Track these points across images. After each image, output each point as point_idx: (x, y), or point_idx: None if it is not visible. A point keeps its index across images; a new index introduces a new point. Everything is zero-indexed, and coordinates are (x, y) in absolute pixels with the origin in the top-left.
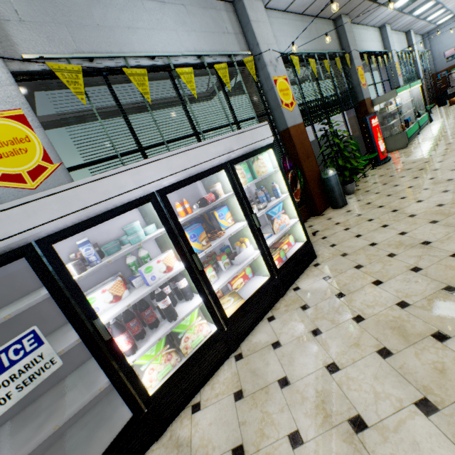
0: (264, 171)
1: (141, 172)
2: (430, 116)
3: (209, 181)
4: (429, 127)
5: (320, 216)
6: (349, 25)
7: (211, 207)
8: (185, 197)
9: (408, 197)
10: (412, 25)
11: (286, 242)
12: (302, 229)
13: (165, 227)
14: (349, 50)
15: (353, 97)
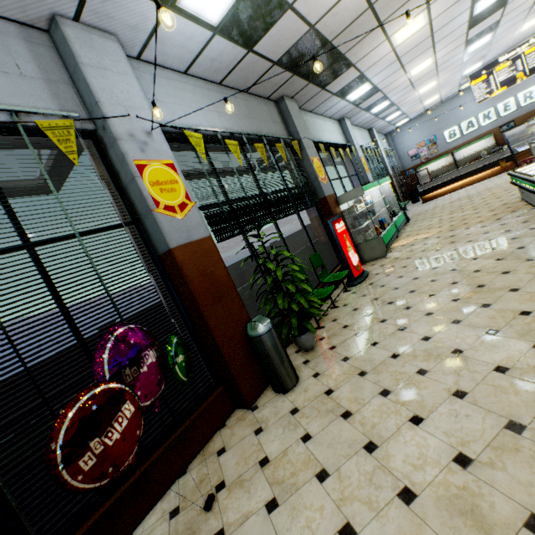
0: None
1: None
2: (406, 215)
3: None
4: (408, 228)
5: (249, 412)
6: (296, 110)
7: None
8: None
9: (394, 392)
10: (373, 124)
11: None
12: None
13: None
14: (299, 137)
15: (310, 193)
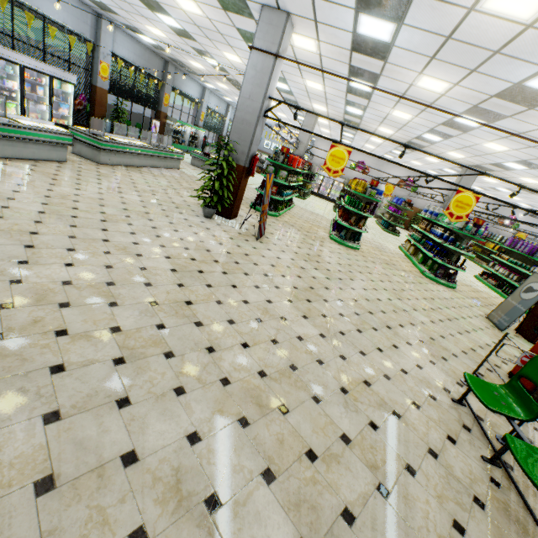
0: (67, 90)
1: (22, 57)
2: None
3: (41, 75)
4: None
5: None
6: (173, 71)
7: (36, 84)
8: (27, 72)
9: None
10: (230, 104)
11: (64, 121)
12: (72, 121)
13: (20, 76)
14: (166, 82)
15: (155, 105)
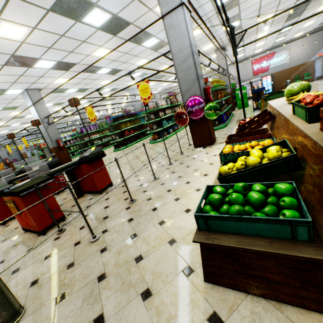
0: None
1: None
2: None
3: None
4: None
5: None
6: None
7: None
8: None
9: None
10: None
11: None
12: None
13: None
14: None
15: None
